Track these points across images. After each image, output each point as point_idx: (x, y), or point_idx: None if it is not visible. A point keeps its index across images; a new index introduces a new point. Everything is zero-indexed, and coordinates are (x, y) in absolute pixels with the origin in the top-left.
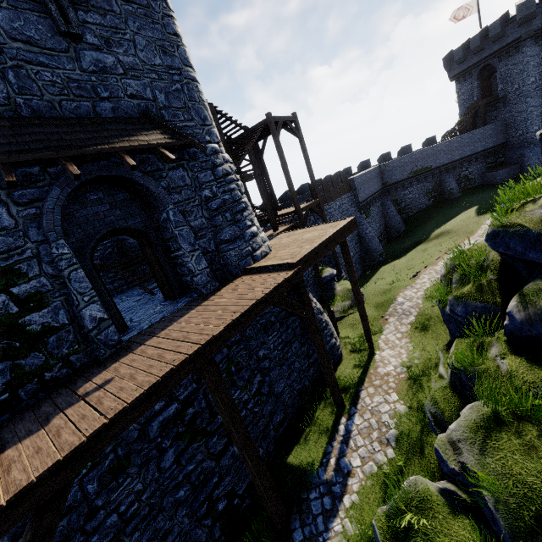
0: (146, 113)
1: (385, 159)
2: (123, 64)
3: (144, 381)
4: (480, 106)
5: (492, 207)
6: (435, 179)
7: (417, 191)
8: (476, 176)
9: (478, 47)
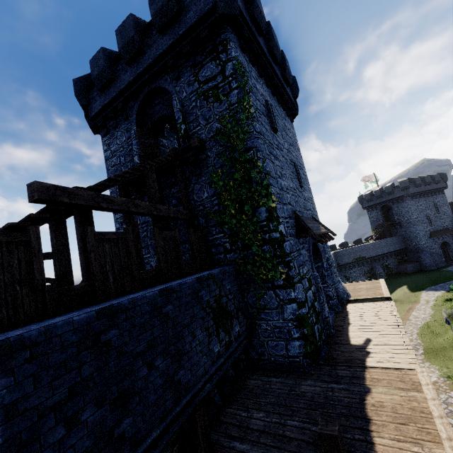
0: (313, 217)
1: (333, 248)
2: (306, 197)
3: (399, 336)
4: (386, 225)
5: (418, 286)
6: (368, 265)
7: (358, 272)
8: (392, 266)
9: (379, 196)
